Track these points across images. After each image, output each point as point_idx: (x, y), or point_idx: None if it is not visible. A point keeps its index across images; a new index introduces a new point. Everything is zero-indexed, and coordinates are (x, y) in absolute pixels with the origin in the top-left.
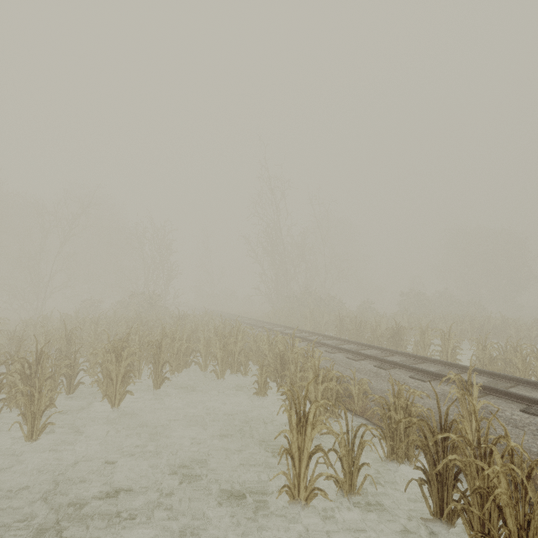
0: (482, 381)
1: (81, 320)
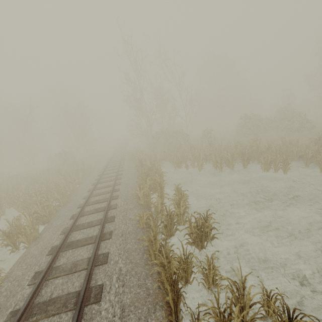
0: (92, 234)
1: (2, 183)
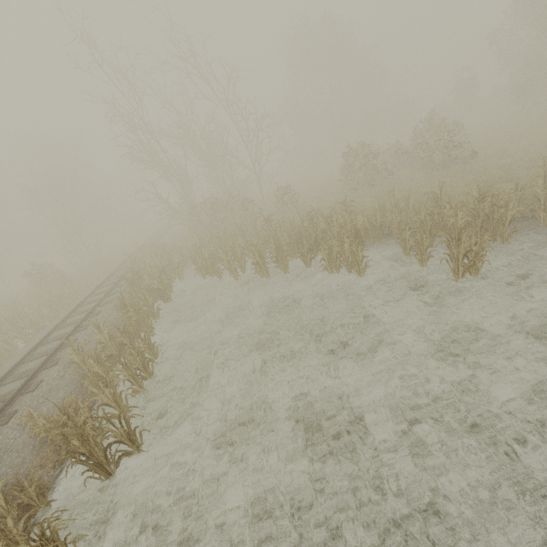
0: None
1: None
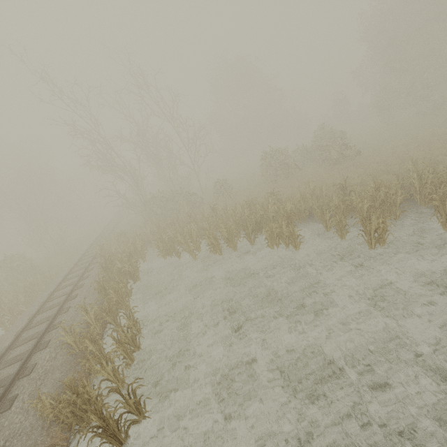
0: None
1: None
